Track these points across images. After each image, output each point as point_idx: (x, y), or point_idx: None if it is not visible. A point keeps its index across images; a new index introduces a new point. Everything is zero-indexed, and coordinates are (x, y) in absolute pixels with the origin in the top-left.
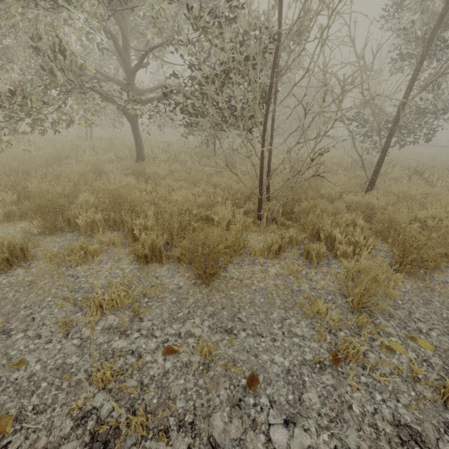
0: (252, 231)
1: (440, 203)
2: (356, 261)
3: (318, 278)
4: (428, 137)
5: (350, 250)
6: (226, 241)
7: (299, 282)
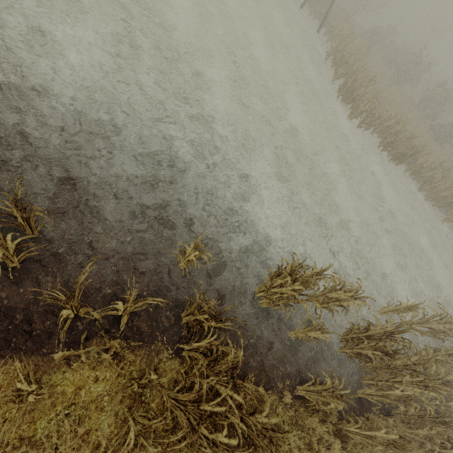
0: None
1: None
2: None
3: None
4: None
5: None
6: None
7: None
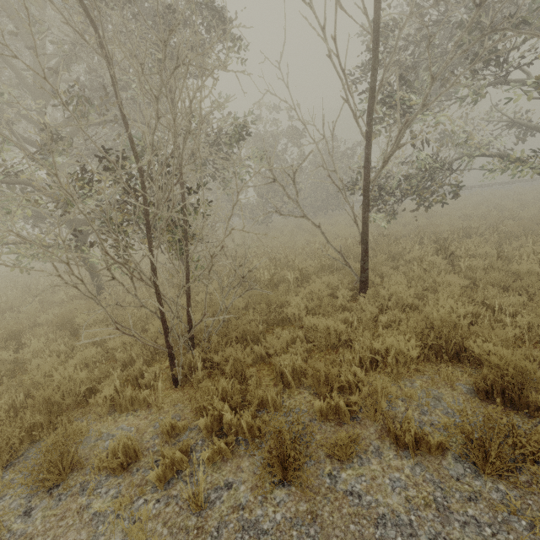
0: (149, 407)
1: (423, 314)
2: (240, 459)
3: (149, 516)
4: (456, 195)
5: (224, 447)
6: (49, 461)
7: (114, 530)
